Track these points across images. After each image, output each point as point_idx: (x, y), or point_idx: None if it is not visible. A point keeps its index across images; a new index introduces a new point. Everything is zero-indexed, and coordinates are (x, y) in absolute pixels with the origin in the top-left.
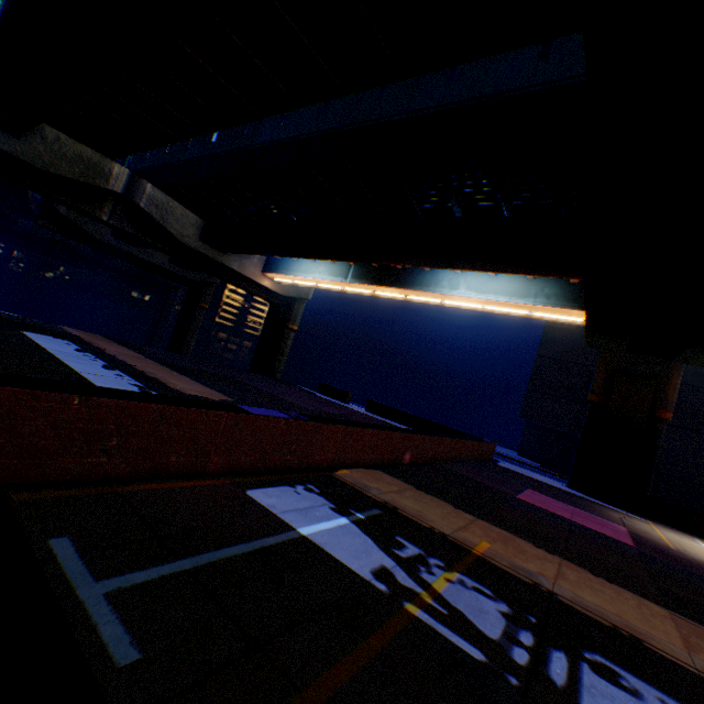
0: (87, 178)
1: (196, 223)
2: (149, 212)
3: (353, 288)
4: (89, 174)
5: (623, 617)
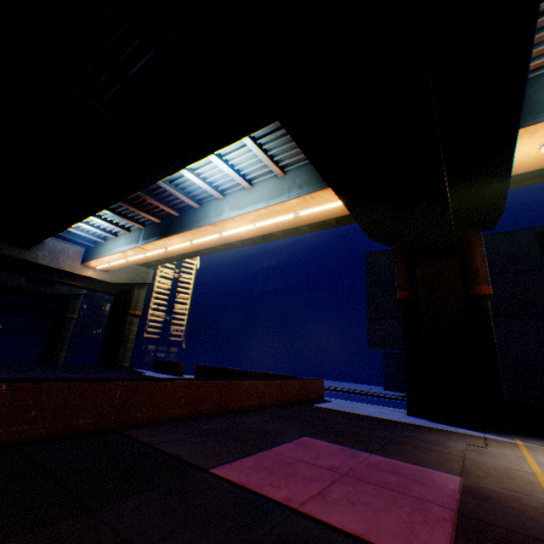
0: None
1: None
2: None
3: (152, 251)
4: None
5: None
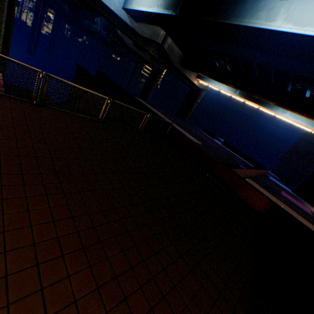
0: (152, 38)
1: (180, 56)
2: (166, 52)
3: (236, 97)
4: (153, 36)
5: (309, 227)
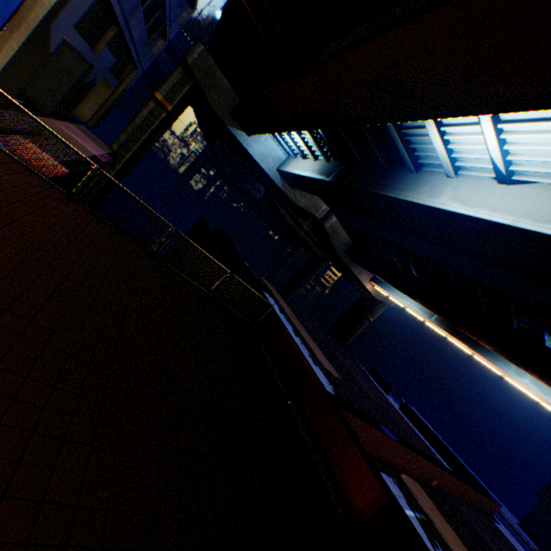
0: (308, 209)
1: (347, 242)
2: (326, 231)
3: (431, 325)
4: (310, 207)
5: None
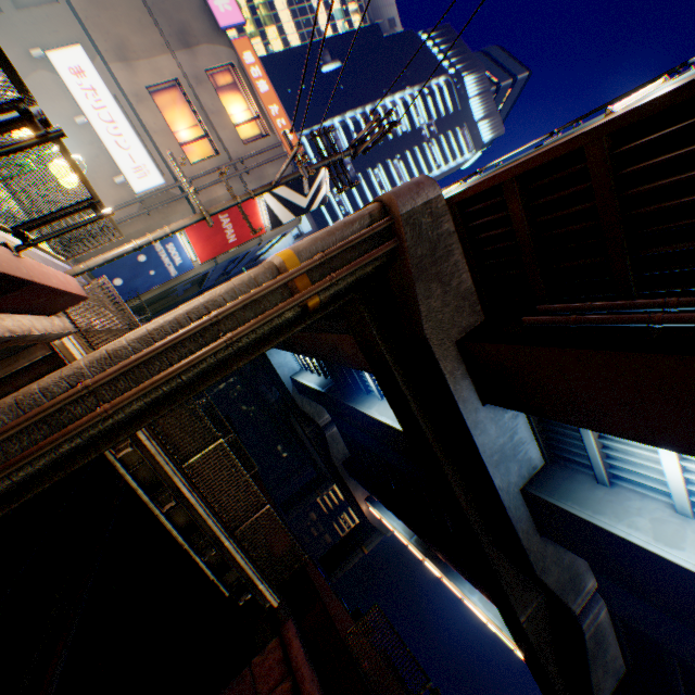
0: (312, 415)
1: (345, 453)
2: (327, 438)
3: (413, 547)
4: (315, 413)
5: None
